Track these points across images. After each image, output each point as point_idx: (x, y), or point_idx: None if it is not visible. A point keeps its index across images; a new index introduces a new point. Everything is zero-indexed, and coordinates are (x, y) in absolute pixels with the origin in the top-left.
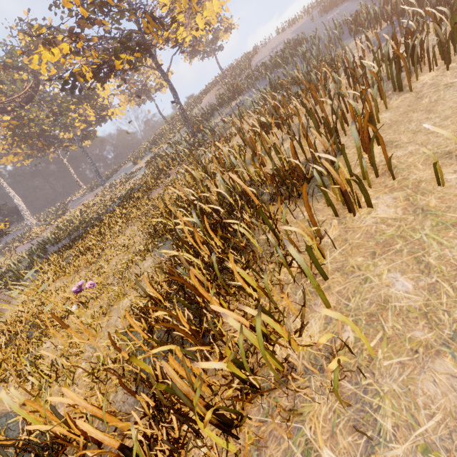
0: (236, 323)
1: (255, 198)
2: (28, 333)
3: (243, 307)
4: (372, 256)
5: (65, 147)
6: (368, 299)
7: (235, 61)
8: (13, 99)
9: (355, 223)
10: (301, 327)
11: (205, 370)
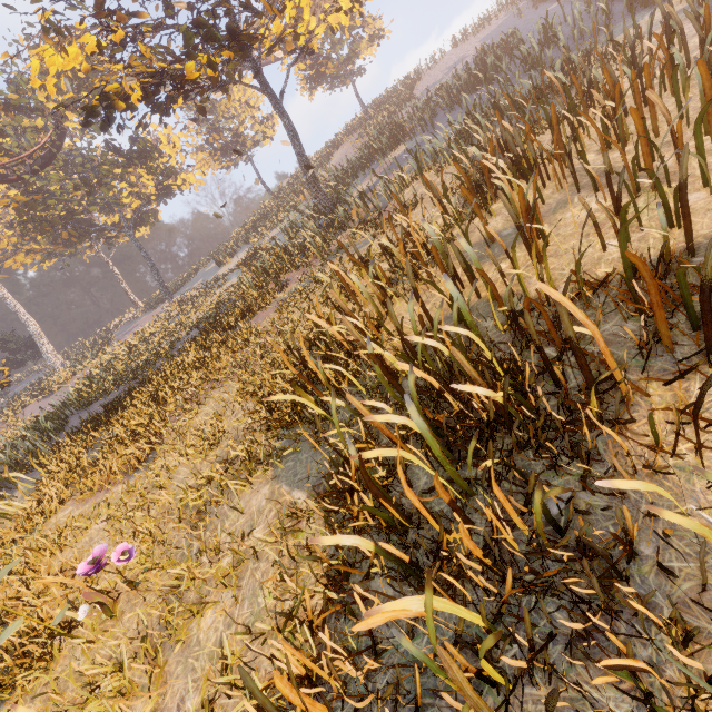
0: None
1: (613, 362)
2: None
3: None
4: None
5: (107, 239)
6: None
7: (385, 93)
8: (21, 160)
9: None
10: None
11: None
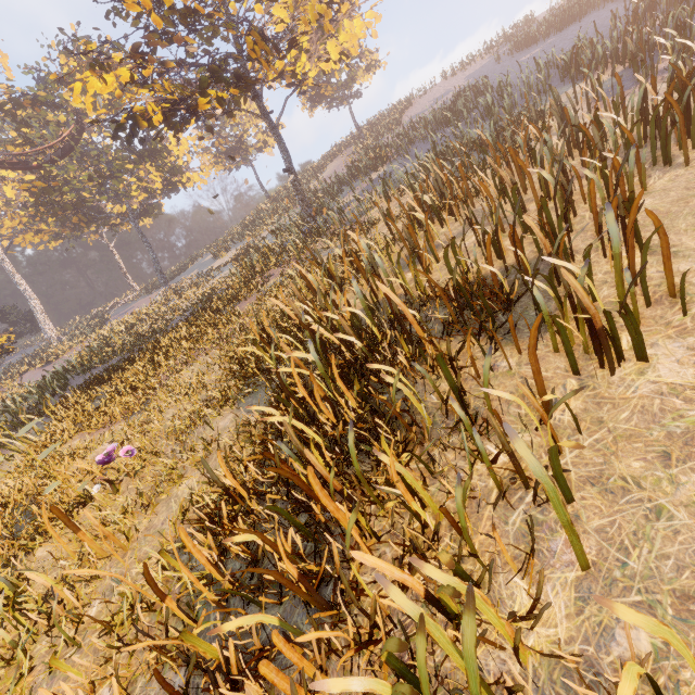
0: (406, 600)
1: (419, 328)
2: (15, 528)
3: (420, 561)
4: (663, 461)
5: (113, 226)
6: (670, 557)
7: (379, 115)
8: (42, 150)
9: (616, 390)
10: (532, 606)
11: (324, 667)
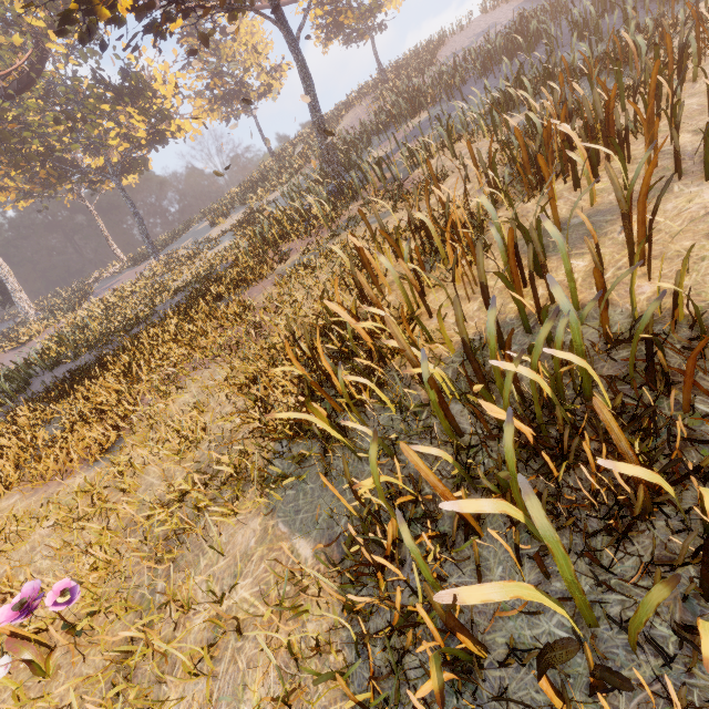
0: None
1: None
2: None
3: None
4: None
5: (90, 183)
6: None
7: (404, 56)
8: None
9: None
10: None
11: None
